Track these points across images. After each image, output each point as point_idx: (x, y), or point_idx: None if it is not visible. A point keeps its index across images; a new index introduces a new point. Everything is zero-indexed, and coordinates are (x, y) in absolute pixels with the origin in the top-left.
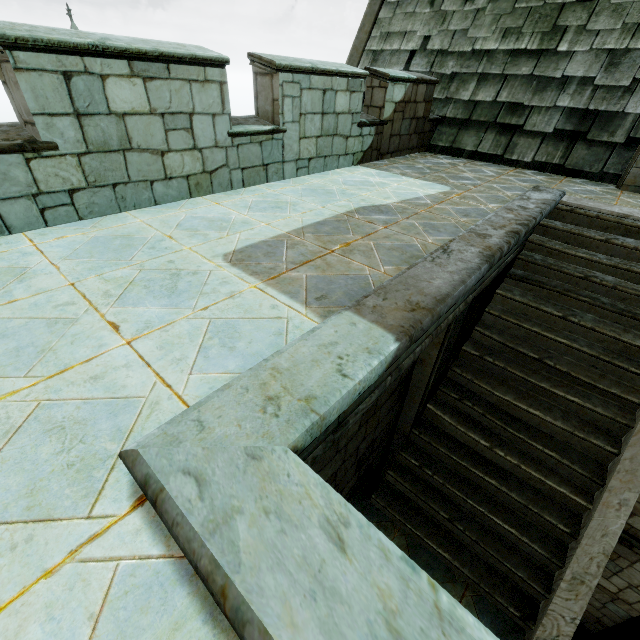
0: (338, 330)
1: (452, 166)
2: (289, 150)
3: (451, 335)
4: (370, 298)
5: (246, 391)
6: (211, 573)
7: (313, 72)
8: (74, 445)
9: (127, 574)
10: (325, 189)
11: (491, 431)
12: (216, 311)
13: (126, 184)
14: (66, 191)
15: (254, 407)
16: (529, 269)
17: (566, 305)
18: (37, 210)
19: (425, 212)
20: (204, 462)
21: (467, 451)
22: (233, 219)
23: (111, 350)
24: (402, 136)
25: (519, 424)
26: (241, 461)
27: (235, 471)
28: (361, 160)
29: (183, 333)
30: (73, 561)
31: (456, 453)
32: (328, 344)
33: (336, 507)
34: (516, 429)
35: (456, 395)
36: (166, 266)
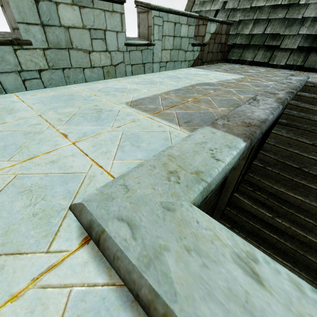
0: (205, 136)
1: (241, 68)
2: (156, 56)
3: (252, 152)
4: (219, 120)
5: (154, 168)
6: (152, 302)
7: (169, 12)
8: (38, 201)
9: (78, 299)
10: (176, 76)
11: (272, 208)
12: (125, 128)
13: (70, 69)
14: (37, 70)
15: (161, 177)
16: (290, 119)
17: (313, 138)
18: (21, 80)
19: (234, 85)
20: (132, 212)
21: (258, 219)
22: (128, 88)
23: (62, 147)
24: (213, 53)
25: (288, 204)
26: (159, 212)
27: (156, 218)
28: (192, 65)
29: (107, 139)
30: (34, 287)
31: (252, 220)
32: (201, 143)
33: (242, 246)
34: (287, 207)
35: (251, 188)
36: (93, 107)
